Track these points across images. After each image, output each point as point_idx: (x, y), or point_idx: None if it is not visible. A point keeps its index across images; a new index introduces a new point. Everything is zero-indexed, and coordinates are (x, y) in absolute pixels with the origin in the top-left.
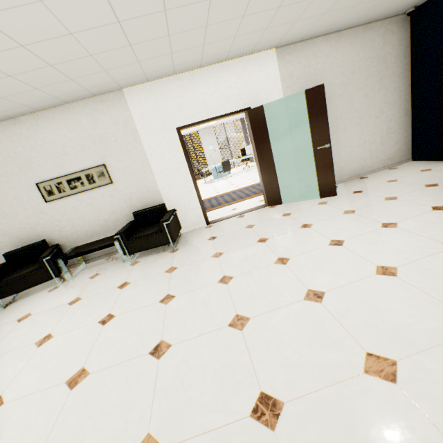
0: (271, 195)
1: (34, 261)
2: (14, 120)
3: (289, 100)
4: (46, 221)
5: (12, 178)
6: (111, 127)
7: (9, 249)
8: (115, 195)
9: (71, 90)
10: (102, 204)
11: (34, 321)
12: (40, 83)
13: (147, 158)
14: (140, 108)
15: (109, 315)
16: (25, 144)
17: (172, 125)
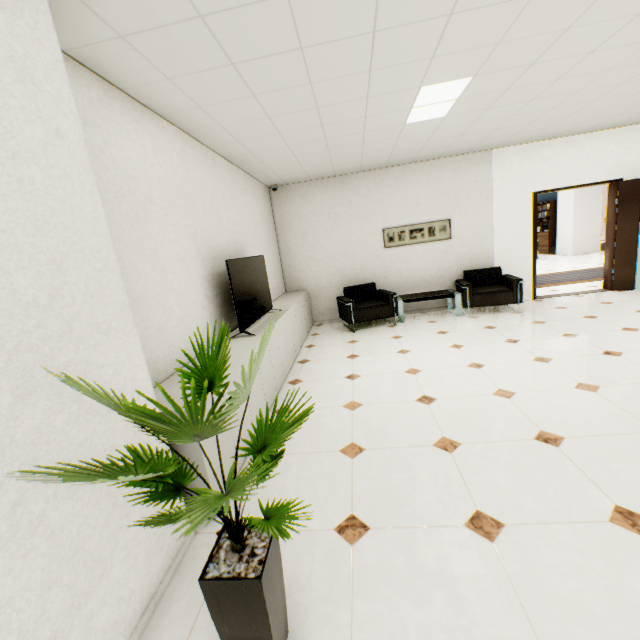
0: (621, 278)
1: (365, 300)
2: (386, 170)
3: None
4: (376, 266)
5: (364, 221)
6: (468, 184)
7: (335, 286)
8: (448, 251)
9: (463, 148)
10: (433, 258)
11: (416, 339)
12: (461, 141)
13: (492, 219)
14: (502, 169)
15: (509, 339)
16: (386, 192)
17: (528, 189)
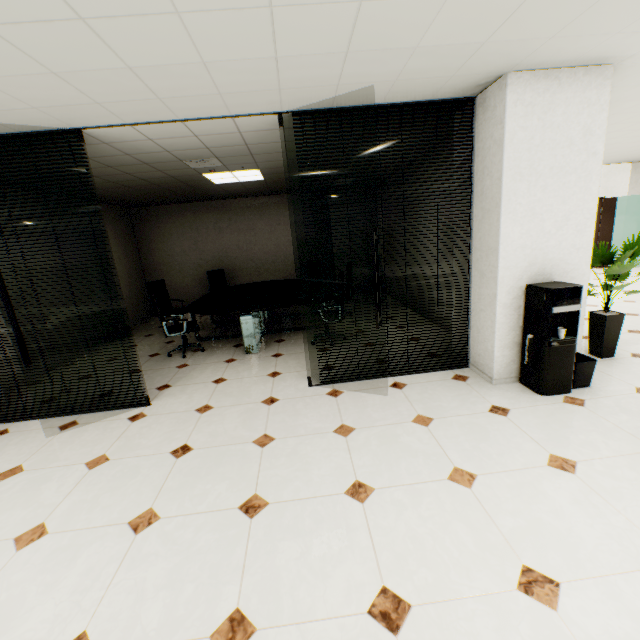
0: None
1: None
2: None
3: (630, 197)
4: None
5: None
6: None
7: None
8: None
9: None
10: None
11: None
12: None
13: None
14: None
15: None
16: None
17: None
